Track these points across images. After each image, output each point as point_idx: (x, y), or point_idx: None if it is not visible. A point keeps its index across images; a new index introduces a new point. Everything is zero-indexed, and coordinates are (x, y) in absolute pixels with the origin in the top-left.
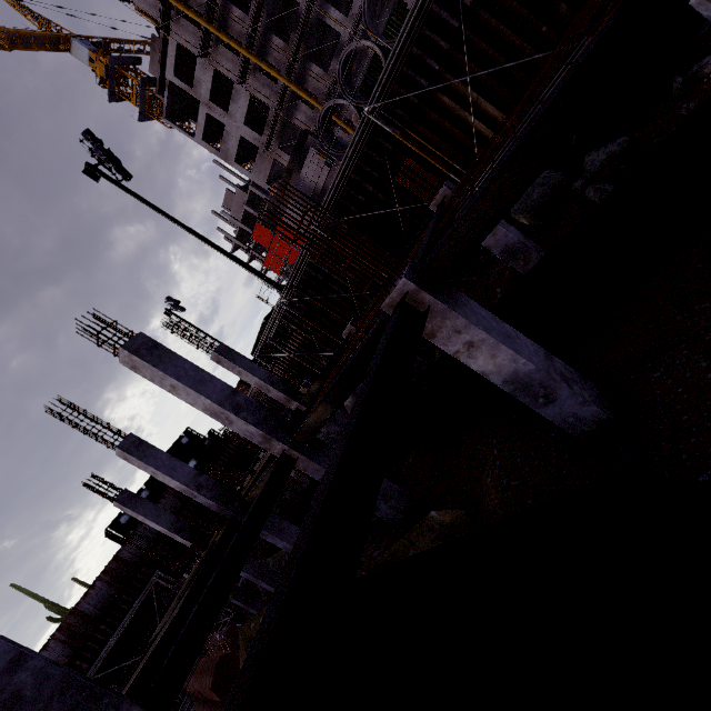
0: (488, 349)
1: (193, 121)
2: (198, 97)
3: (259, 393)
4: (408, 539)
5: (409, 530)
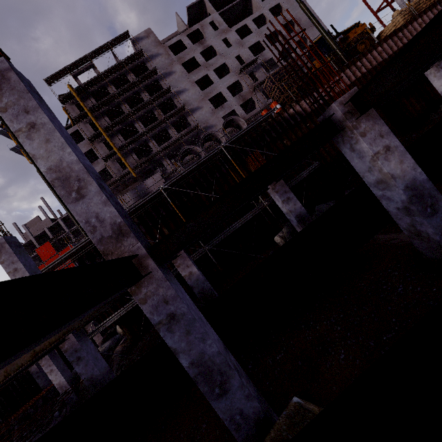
0: (398, 155)
1: None
2: None
3: None
4: (278, 436)
5: None
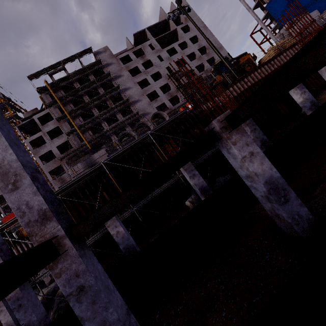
0: (259, 158)
1: (30, 136)
2: (42, 129)
3: None
4: None
5: None
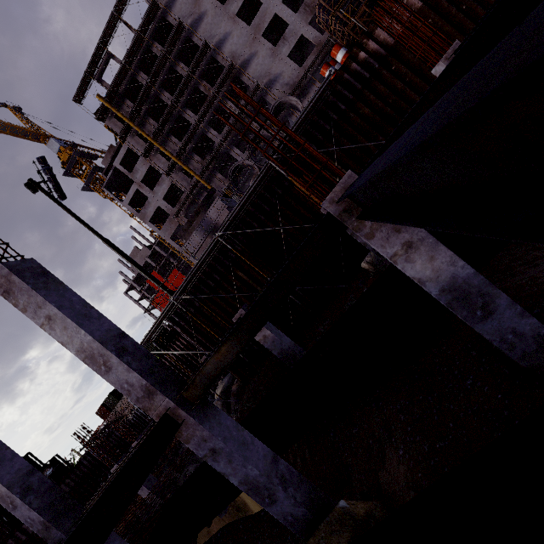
0: (426, 250)
1: (125, 194)
2: (133, 178)
3: (119, 418)
4: None
5: (309, 536)
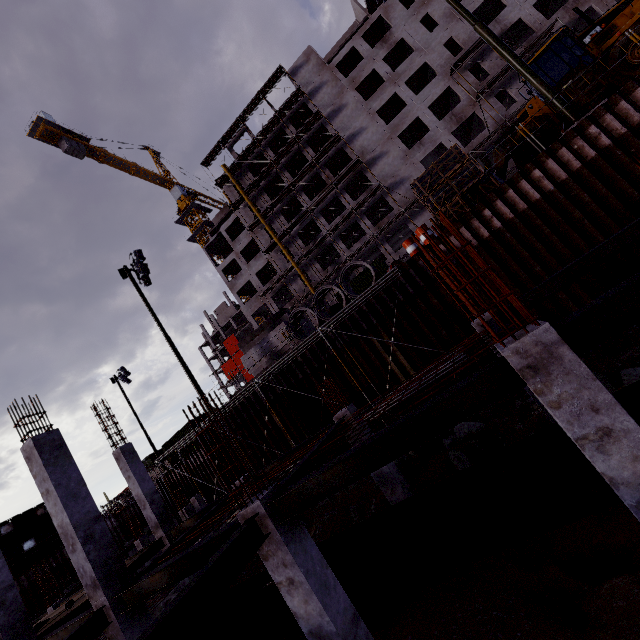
0: (304, 592)
1: (223, 257)
2: (234, 247)
3: None
4: None
5: None
